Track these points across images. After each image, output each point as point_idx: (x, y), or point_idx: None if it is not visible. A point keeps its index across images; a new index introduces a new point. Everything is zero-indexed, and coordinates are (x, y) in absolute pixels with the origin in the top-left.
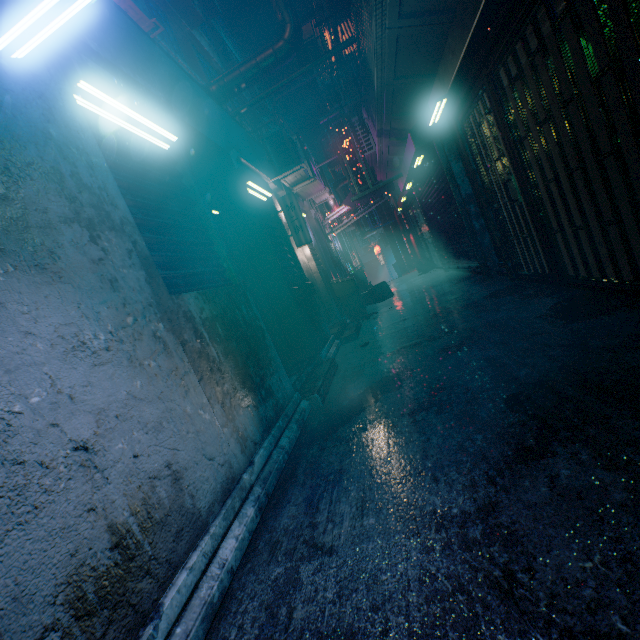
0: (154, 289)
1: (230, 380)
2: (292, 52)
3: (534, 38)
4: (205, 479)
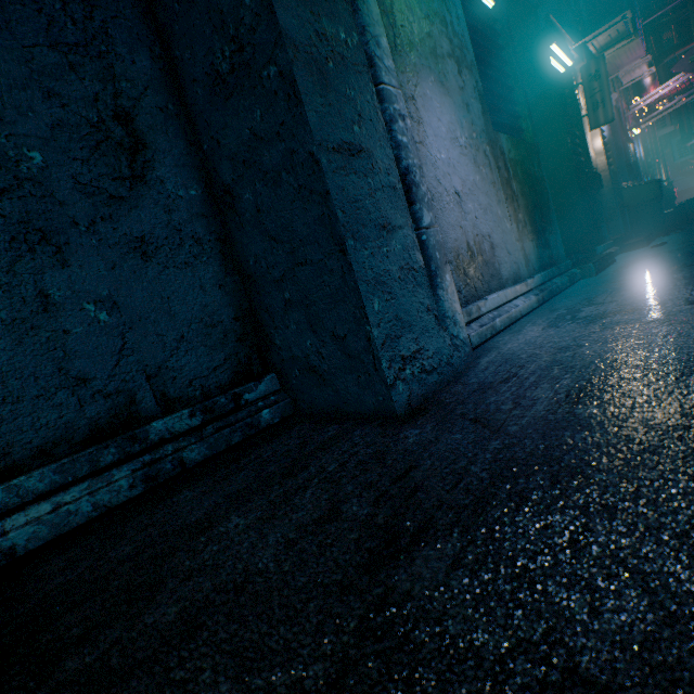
0: (485, 121)
1: (522, 214)
2: None
3: None
4: (505, 262)
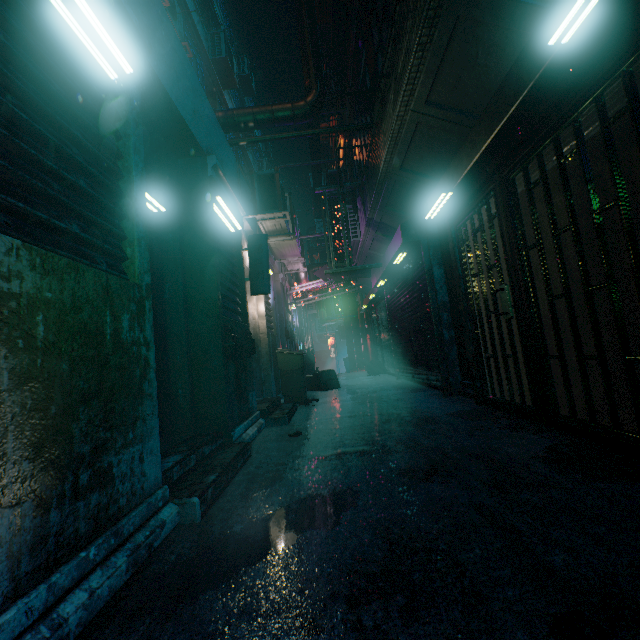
0: None
1: None
2: (310, 115)
3: (569, 142)
4: None
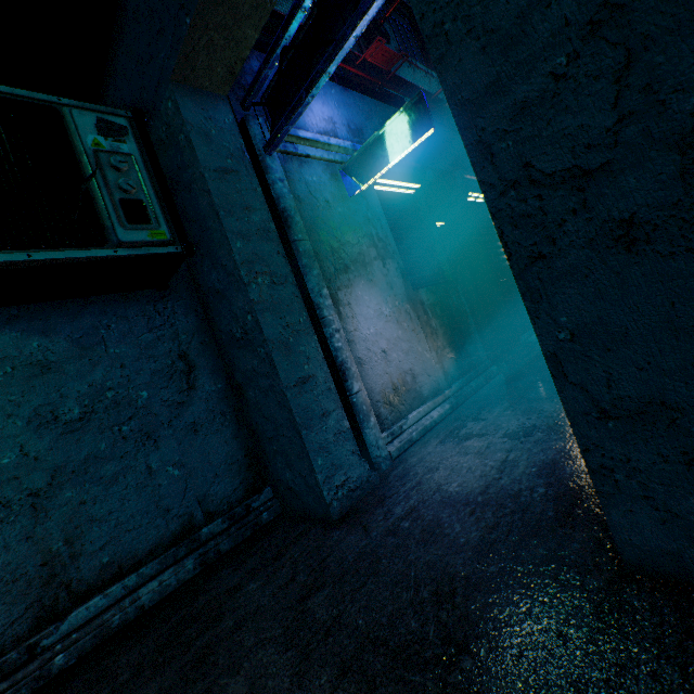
0: (406, 288)
1: (441, 341)
2: None
3: None
4: (425, 383)
